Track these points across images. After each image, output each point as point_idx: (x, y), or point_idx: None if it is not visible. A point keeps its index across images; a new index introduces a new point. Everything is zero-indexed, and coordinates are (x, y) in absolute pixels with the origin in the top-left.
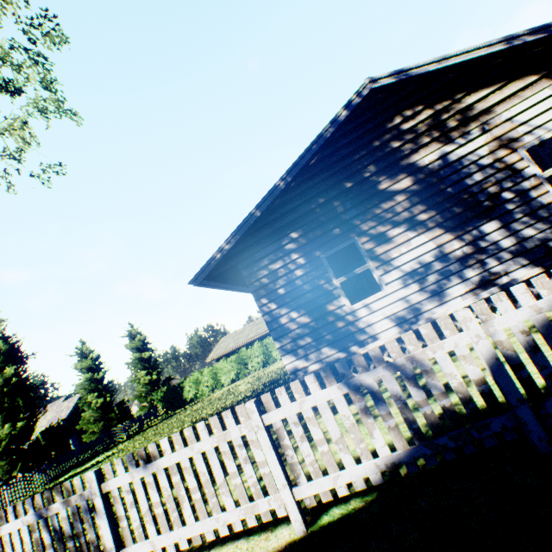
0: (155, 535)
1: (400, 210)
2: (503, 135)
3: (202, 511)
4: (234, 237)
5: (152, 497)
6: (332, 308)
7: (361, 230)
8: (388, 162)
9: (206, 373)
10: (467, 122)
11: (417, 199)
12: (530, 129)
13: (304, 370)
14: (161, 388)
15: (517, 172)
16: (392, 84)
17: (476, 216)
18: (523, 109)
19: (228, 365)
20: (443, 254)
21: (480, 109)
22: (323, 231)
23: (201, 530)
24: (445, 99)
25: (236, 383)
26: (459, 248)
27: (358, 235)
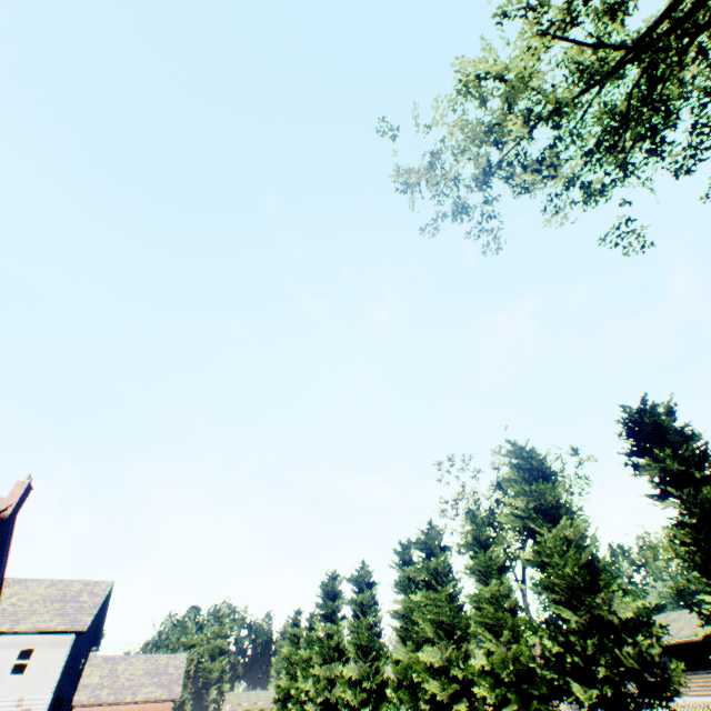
0: None
1: None
2: None
3: None
4: None
5: None
6: None
7: None
8: None
9: None
10: None
11: None
12: None
13: None
14: None
15: None
16: None
17: None
18: None
19: None
20: None
21: None
22: None
23: None
24: None
25: None
26: None
27: None
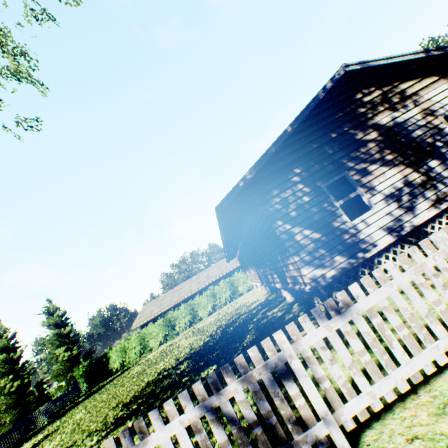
0: (367, 386)
1: (373, 152)
2: (427, 108)
3: (414, 346)
4: (254, 169)
5: (353, 346)
6: (337, 224)
7: (349, 166)
8: (359, 121)
9: (134, 340)
10: (404, 99)
11: (383, 146)
12: (441, 106)
13: (322, 277)
14: (82, 363)
15: (441, 130)
16: (358, 70)
17: (423, 156)
18: (434, 94)
19: (156, 328)
20: (408, 181)
21: (410, 92)
22: (319, 167)
23: (422, 364)
24: (387, 85)
25: (168, 343)
26: (418, 178)
27: (347, 170)
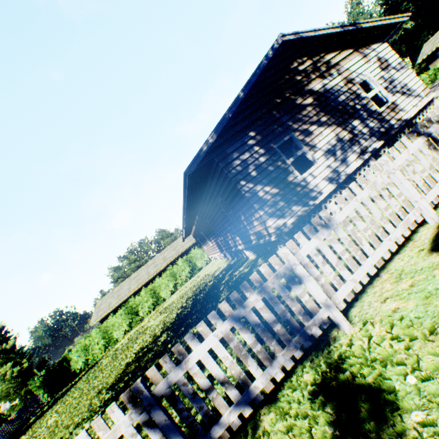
0: (350, 276)
1: (312, 115)
2: (347, 77)
3: (375, 242)
4: (214, 133)
5: (337, 249)
6: (290, 179)
7: (294, 128)
8: (297, 88)
9: (96, 335)
10: (330, 69)
11: (319, 109)
12: (357, 75)
13: (284, 225)
14: (37, 375)
15: (358, 96)
16: (292, 40)
17: (348, 117)
18: (351, 65)
19: (118, 319)
20: (340, 139)
21: (333, 63)
22: (270, 130)
23: (382, 252)
24: (316, 56)
25: (135, 330)
26: (346, 135)
27: (293, 132)
